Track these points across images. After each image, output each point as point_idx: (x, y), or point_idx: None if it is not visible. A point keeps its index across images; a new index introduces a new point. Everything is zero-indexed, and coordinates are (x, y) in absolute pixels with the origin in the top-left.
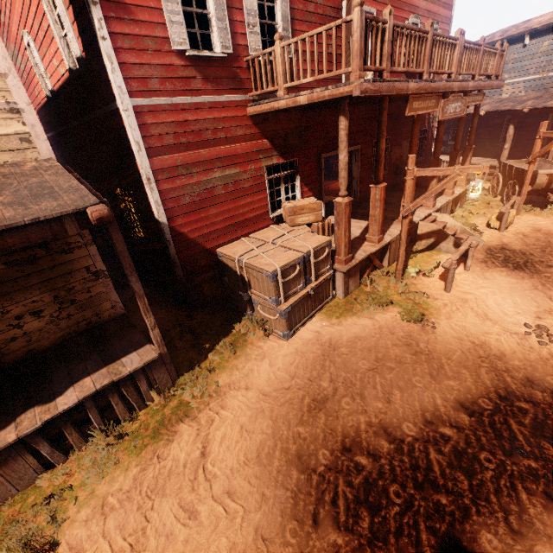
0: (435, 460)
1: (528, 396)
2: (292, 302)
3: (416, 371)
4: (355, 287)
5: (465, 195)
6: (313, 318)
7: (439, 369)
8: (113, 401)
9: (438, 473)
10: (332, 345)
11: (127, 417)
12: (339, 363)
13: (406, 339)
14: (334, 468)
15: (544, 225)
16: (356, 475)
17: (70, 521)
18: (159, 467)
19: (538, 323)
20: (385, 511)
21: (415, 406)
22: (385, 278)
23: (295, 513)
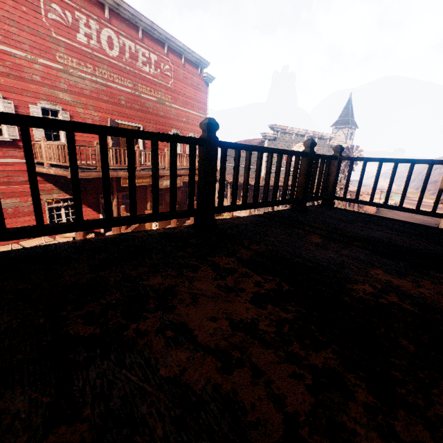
0: None
1: None
2: None
3: None
4: None
5: None
6: None
7: None
8: None
9: None
10: None
11: None
12: None
13: None
14: None
15: None
16: None
17: None
18: None
19: None
20: None
21: None
22: None
23: None
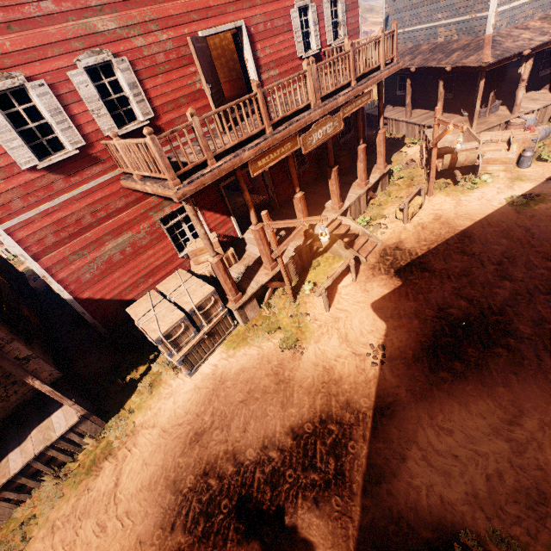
0: (258, 478)
1: (340, 418)
2: (185, 352)
3: (273, 401)
4: (256, 312)
5: (387, 176)
6: (216, 350)
7: (290, 397)
8: (54, 455)
9: (255, 488)
10: (222, 378)
11: (71, 460)
12: (222, 397)
13: (277, 368)
14: (194, 489)
15: (447, 211)
16: (205, 494)
17: (34, 538)
18: (88, 496)
19: (381, 342)
20: (215, 518)
21: (260, 434)
22: (284, 298)
23: (163, 523)
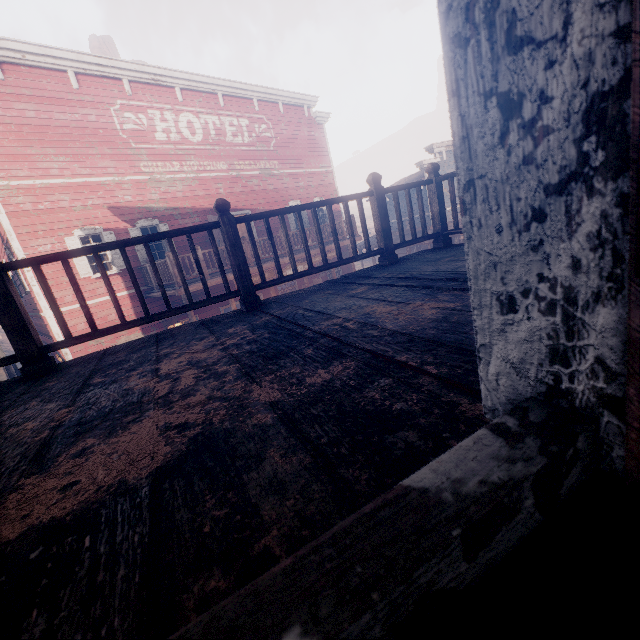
0: None
1: None
2: None
3: None
4: None
5: None
6: None
7: None
8: None
9: None
10: None
11: None
12: None
13: None
14: None
15: None
16: None
17: None
18: None
19: None
20: None
21: None
22: None
23: None
